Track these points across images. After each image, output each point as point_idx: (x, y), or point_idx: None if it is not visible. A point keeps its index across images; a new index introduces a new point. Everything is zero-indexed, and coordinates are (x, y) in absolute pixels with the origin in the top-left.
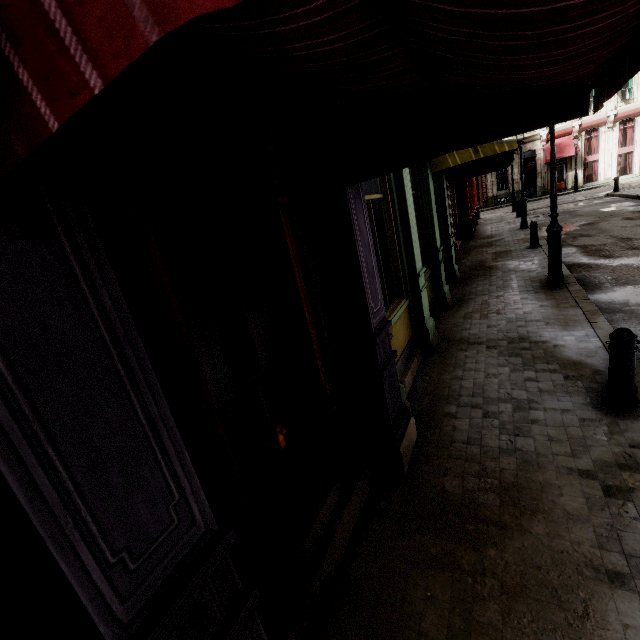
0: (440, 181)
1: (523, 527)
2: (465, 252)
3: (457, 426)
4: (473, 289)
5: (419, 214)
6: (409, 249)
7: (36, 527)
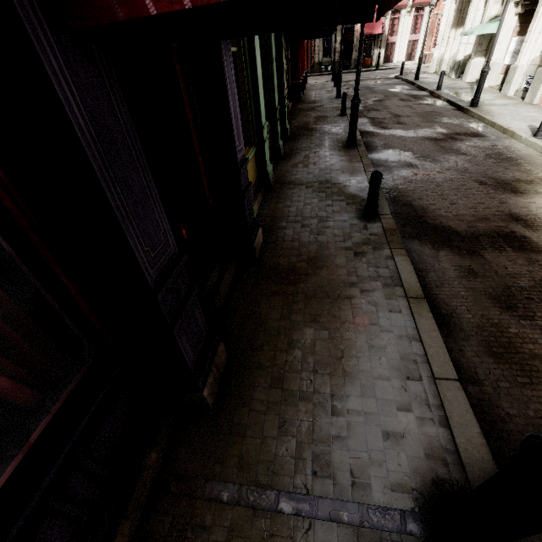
0: (279, 40)
1: (317, 273)
2: (295, 114)
3: (286, 233)
4: (299, 146)
5: (263, 72)
6: (257, 104)
7: (120, 222)
